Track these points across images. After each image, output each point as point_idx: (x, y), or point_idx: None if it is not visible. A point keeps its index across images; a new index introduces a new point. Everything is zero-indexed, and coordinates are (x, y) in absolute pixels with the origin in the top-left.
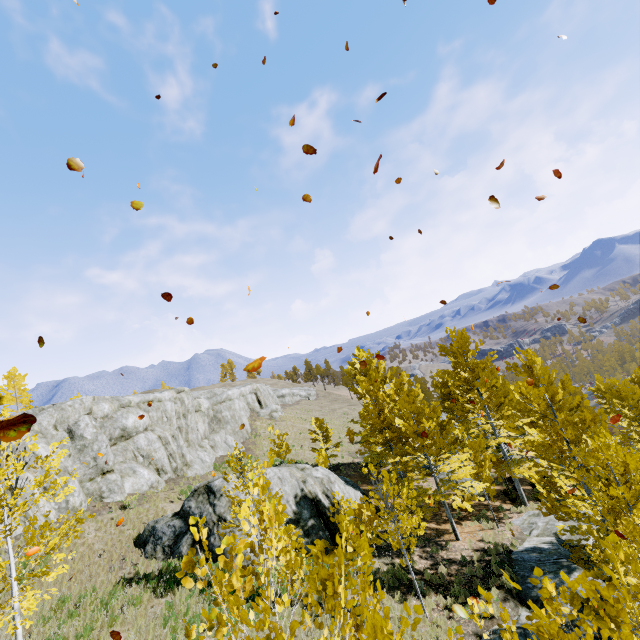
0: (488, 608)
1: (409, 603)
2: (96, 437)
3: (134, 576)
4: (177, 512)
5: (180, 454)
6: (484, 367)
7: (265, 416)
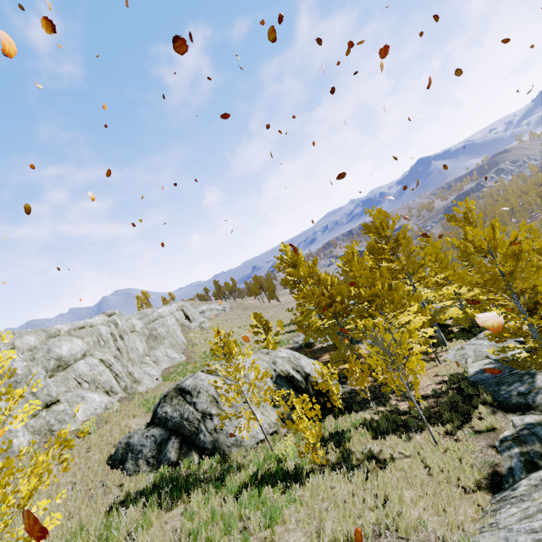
0: (488, 422)
1: (415, 439)
2: (28, 370)
3: (126, 498)
4: (149, 422)
5: (126, 373)
6: (404, 237)
7: (196, 328)
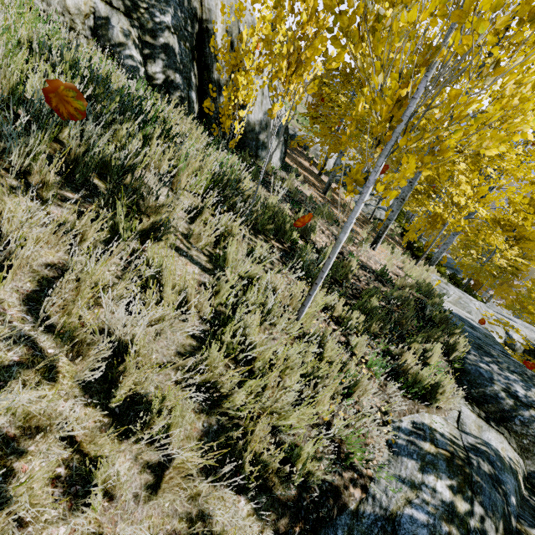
0: (430, 381)
1: (274, 274)
2: None
3: None
4: None
5: None
6: None
7: None
